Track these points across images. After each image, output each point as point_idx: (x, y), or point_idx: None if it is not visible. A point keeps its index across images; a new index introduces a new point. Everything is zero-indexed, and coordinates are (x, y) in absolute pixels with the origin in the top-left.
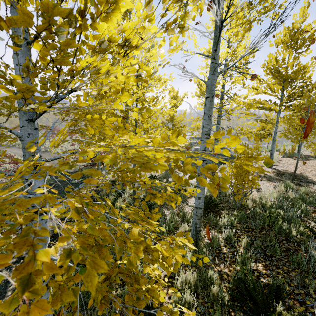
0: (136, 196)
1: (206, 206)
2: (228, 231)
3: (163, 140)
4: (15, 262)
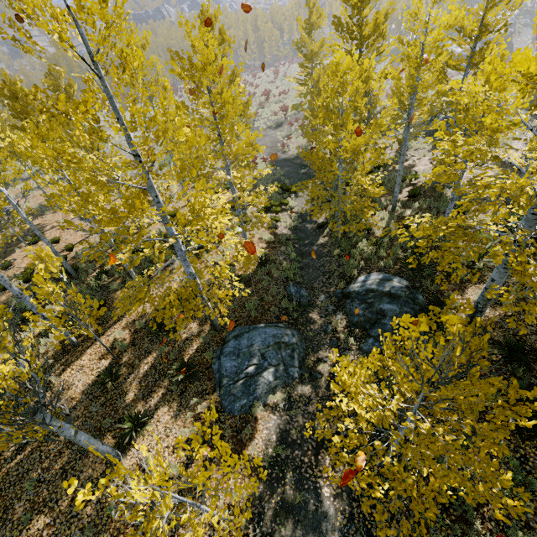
0: (365, 195)
1: (412, 195)
2: (412, 208)
3: (372, 187)
4: (303, 222)
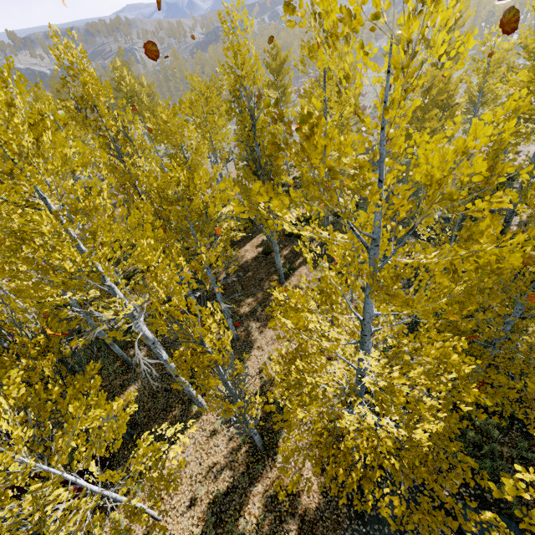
0: None
1: None
2: None
3: None
4: None
